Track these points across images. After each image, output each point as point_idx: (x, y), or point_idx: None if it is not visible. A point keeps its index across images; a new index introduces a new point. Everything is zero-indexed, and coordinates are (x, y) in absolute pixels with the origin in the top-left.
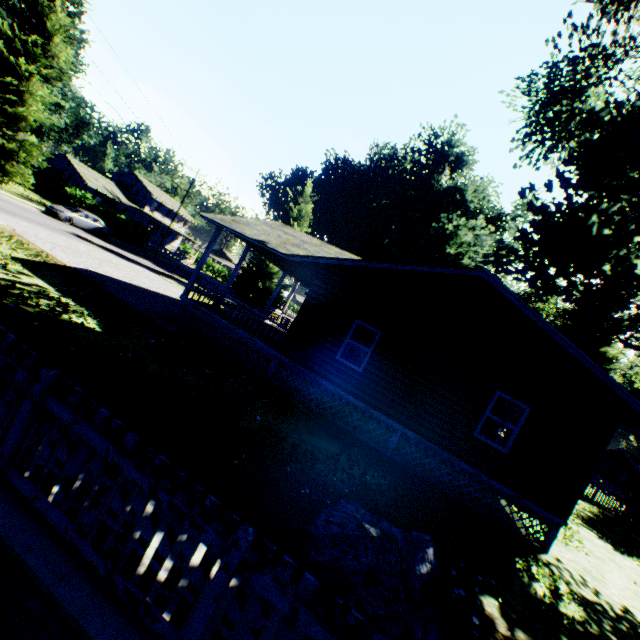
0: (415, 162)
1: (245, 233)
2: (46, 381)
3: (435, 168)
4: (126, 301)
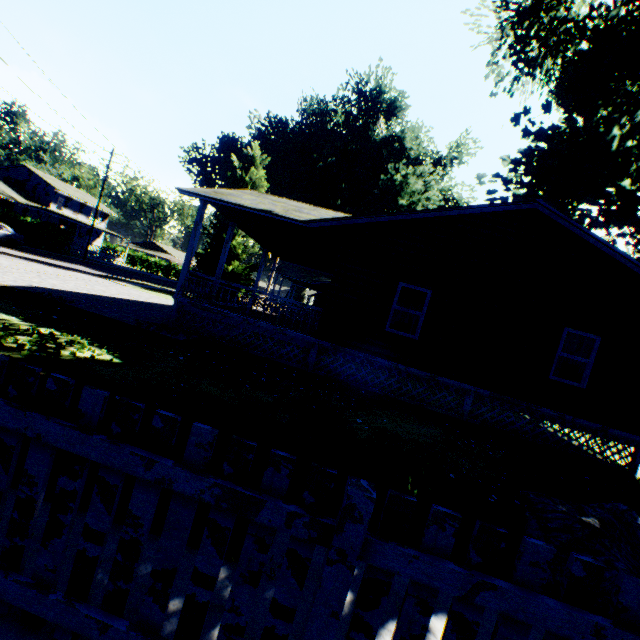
0: (347, 114)
1: (243, 204)
2: (368, 514)
3: (369, 118)
4: (107, 316)
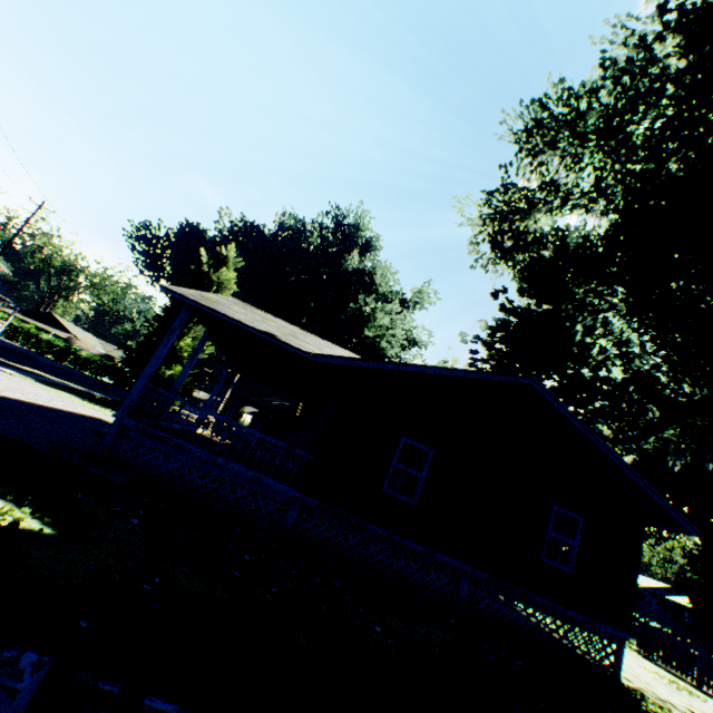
0: (324, 238)
1: (241, 319)
2: None
3: (344, 248)
4: (6, 433)
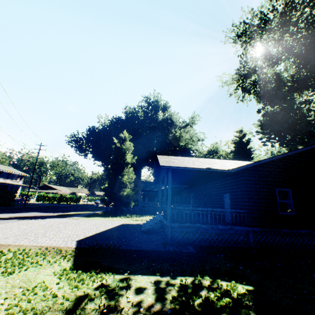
0: (144, 111)
1: (195, 167)
2: None
3: (154, 112)
4: (146, 249)
